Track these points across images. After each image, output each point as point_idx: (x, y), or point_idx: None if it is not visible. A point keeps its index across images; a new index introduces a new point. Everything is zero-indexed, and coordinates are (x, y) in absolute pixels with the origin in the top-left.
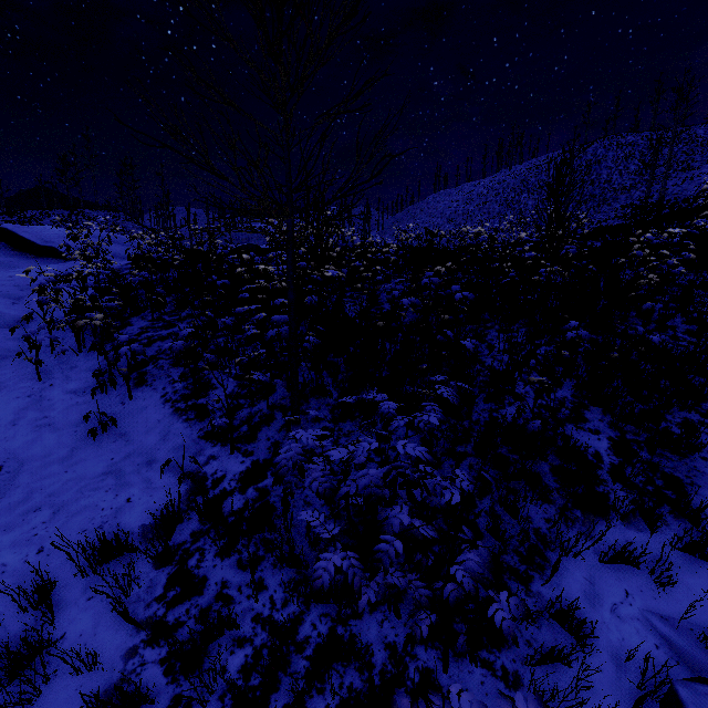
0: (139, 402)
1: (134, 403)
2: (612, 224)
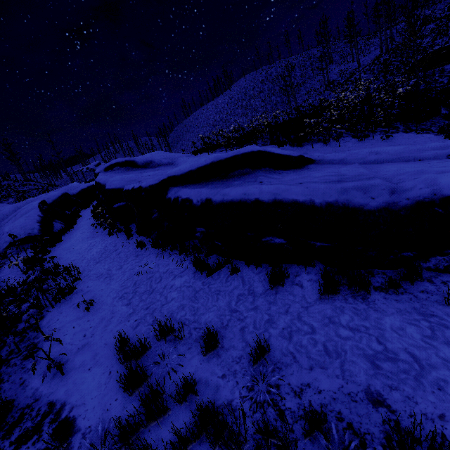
0: (377, 137)
1: (376, 138)
2: (315, 98)
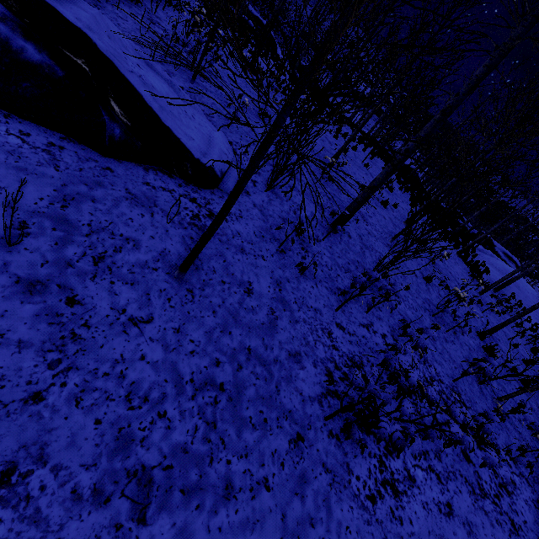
0: None
1: None
2: None
